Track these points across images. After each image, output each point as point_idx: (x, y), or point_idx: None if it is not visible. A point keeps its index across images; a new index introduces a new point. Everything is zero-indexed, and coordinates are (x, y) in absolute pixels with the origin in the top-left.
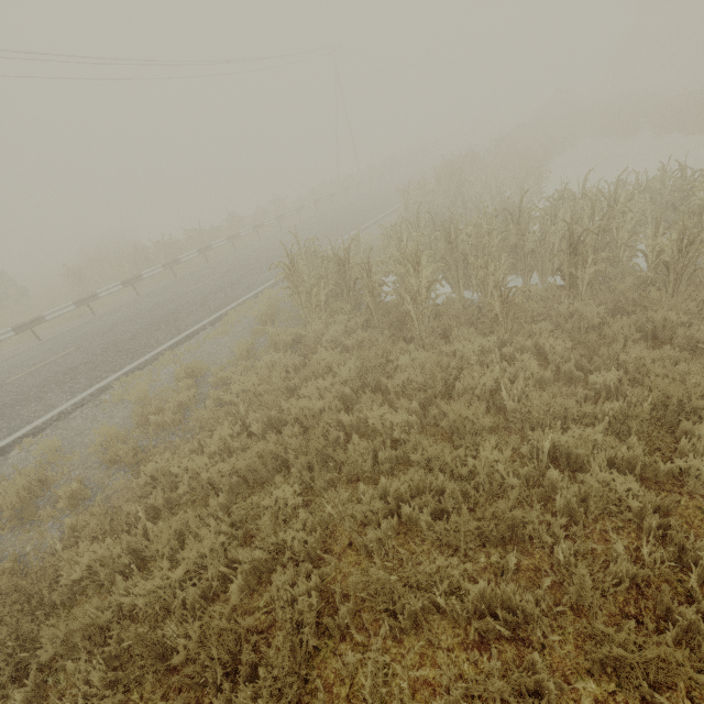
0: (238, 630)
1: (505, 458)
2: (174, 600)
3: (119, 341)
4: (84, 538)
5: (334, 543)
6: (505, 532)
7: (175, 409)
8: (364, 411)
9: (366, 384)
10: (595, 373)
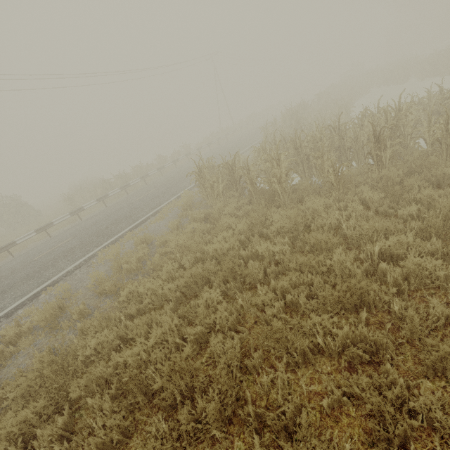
0: (192, 370)
1: (350, 259)
2: (149, 361)
3: (98, 230)
4: (89, 334)
5: (246, 321)
6: (356, 302)
7: (137, 261)
8: (255, 247)
9: (254, 235)
10: (402, 209)
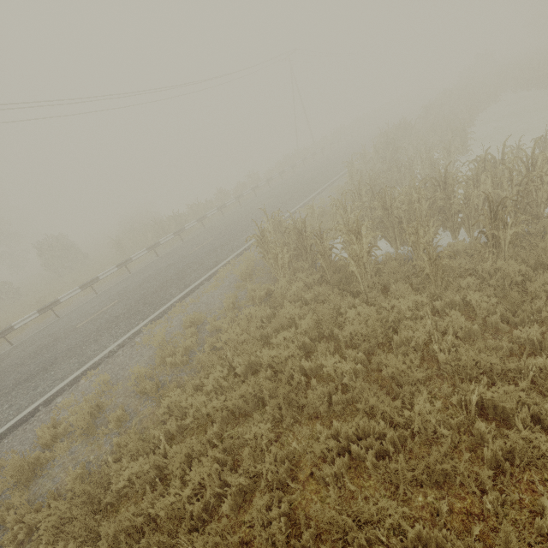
0: (228, 545)
1: (437, 409)
2: (184, 510)
3: (146, 295)
4: (125, 453)
5: (299, 473)
6: (438, 477)
7: (183, 352)
8: (320, 359)
9: (322, 332)
10: (519, 327)
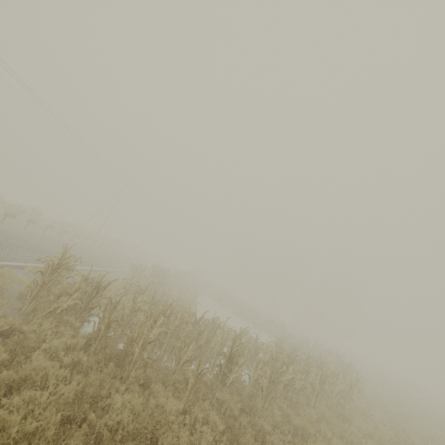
0: None
1: None
2: None
3: None
4: None
5: None
6: None
7: None
8: None
9: (69, 414)
10: None
